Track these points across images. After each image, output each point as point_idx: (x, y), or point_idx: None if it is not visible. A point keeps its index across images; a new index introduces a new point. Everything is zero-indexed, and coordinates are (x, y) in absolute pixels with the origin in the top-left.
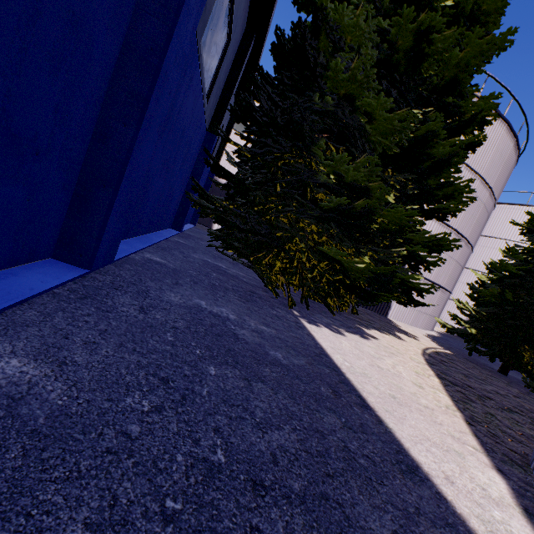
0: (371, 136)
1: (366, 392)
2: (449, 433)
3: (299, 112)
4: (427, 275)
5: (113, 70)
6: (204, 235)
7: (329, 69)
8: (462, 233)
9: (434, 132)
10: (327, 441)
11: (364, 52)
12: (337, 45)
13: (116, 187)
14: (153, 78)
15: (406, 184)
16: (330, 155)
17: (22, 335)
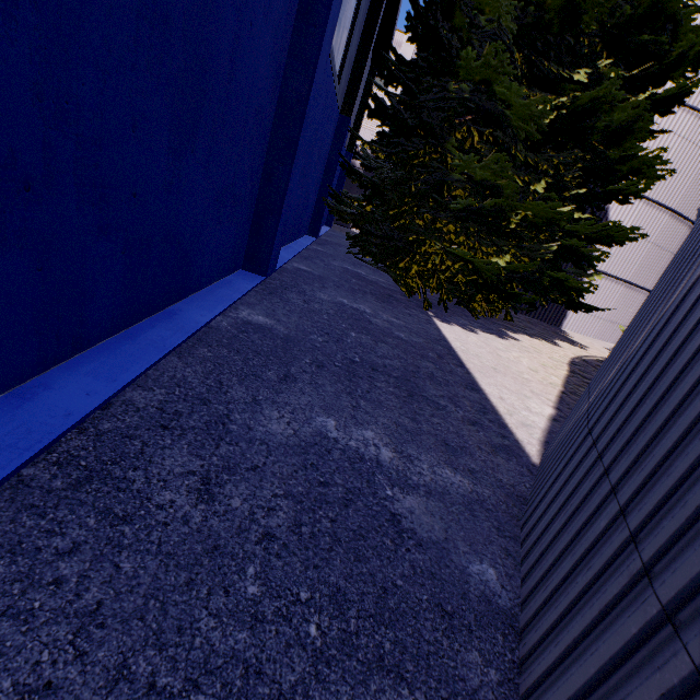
0: (513, 121)
1: (469, 362)
2: (531, 390)
3: (434, 101)
4: (622, 275)
5: (272, 123)
6: (342, 239)
7: (468, 45)
8: (684, 213)
9: (594, 103)
10: (420, 370)
11: (504, 23)
12: (473, 21)
13: (279, 214)
14: (300, 124)
15: (576, 162)
16: (472, 144)
17: (256, 309)
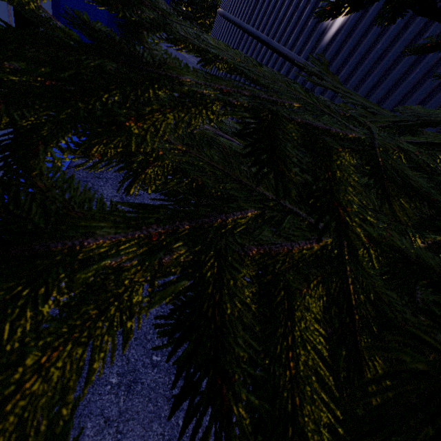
0: None
1: None
2: None
3: None
4: None
5: None
6: None
7: None
8: None
9: None
10: None
11: None
12: None
13: None
14: None
15: None
16: None
17: None
